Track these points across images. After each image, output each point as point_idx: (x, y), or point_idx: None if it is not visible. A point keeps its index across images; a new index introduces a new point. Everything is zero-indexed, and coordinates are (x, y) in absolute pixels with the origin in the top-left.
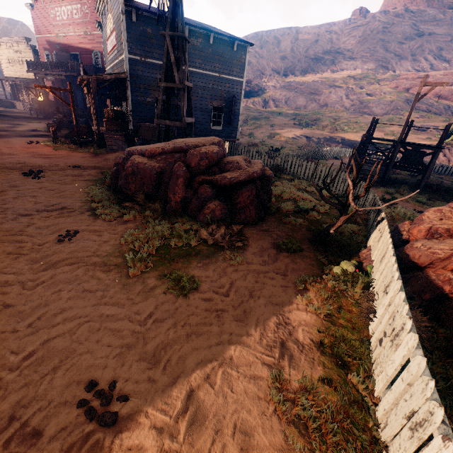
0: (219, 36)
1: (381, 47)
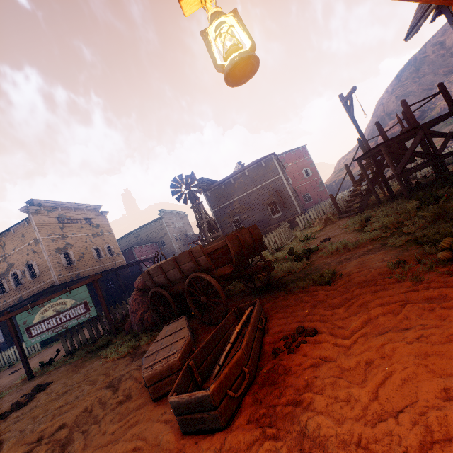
0: (250, 167)
1: None
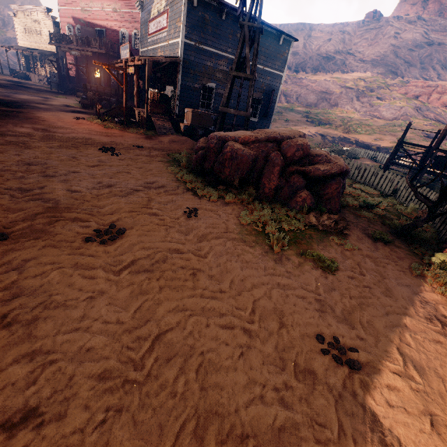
0: (268, 28)
1: (391, 52)
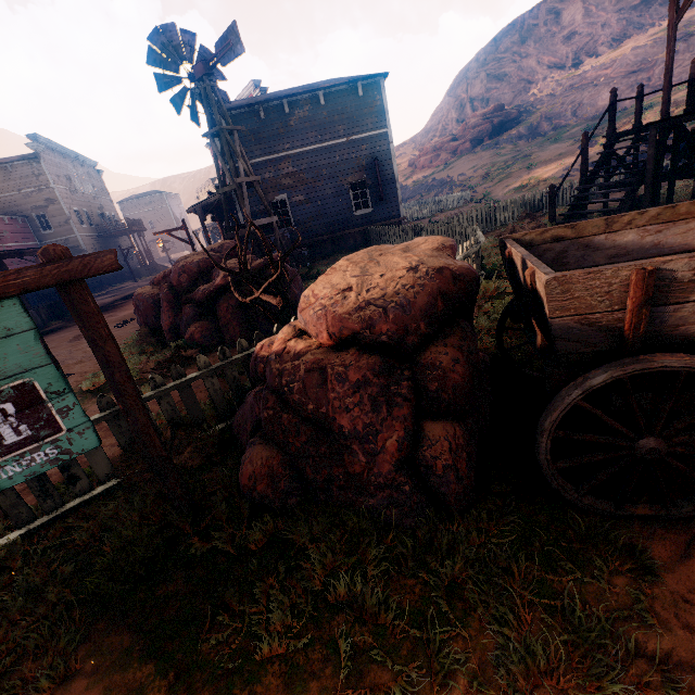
0: (331, 90)
1: None
